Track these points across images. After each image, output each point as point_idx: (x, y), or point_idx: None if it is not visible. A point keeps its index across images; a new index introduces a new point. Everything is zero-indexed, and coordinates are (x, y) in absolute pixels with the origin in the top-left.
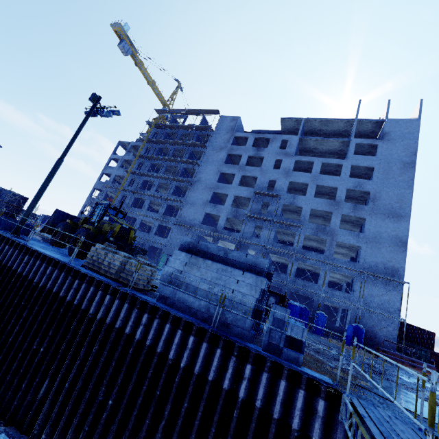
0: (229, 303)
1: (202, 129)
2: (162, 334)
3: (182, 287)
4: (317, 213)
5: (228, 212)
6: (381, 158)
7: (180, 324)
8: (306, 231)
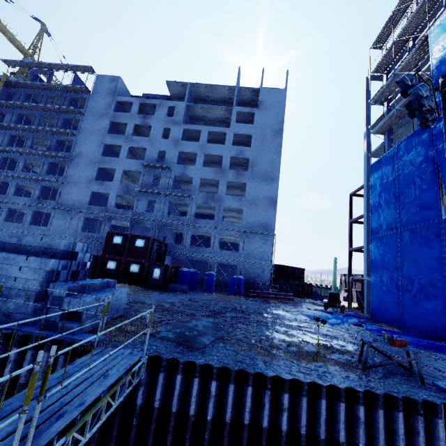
0: (11, 292)
1: (74, 90)
2: None
3: None
4: (209, 182)
5: (118, 189)
6: (257, 126)
7: None
8: (197, 200)
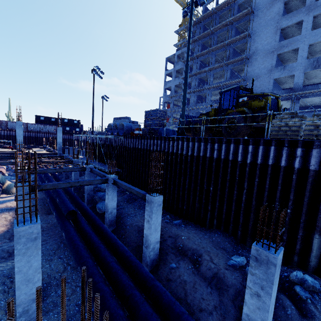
0: None
1: None
2: None
3: None
4: None
5: (305, 67)
6: None
7: None
8: None
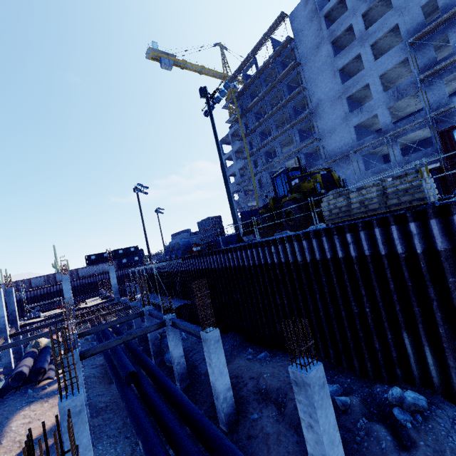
0: None
1: (280, 52)
2: None
3: None
4: None
5: (385, 101)
6: None
7: None
8: None
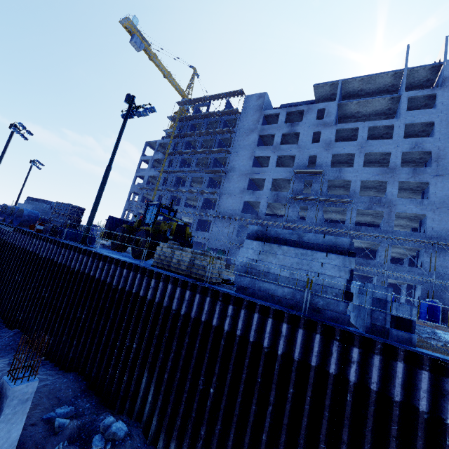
0: (316, 287)
1: (227, 114)
2: (251, 324)
3: (262, 275)
4: (368, 185)
5: (268, 197)
6: (442, 109)
7: (269, 313)
8: (358, 206)
